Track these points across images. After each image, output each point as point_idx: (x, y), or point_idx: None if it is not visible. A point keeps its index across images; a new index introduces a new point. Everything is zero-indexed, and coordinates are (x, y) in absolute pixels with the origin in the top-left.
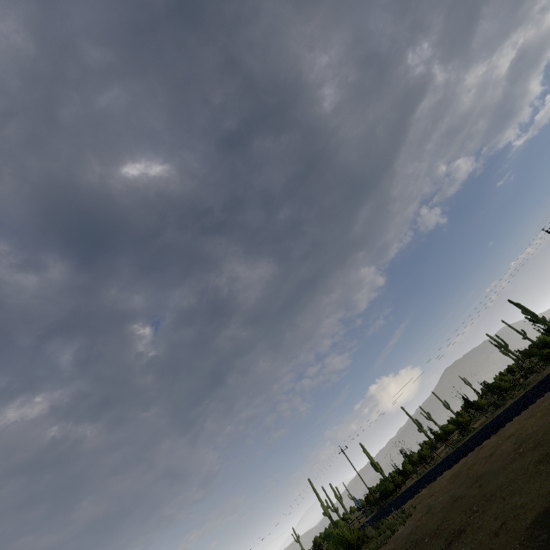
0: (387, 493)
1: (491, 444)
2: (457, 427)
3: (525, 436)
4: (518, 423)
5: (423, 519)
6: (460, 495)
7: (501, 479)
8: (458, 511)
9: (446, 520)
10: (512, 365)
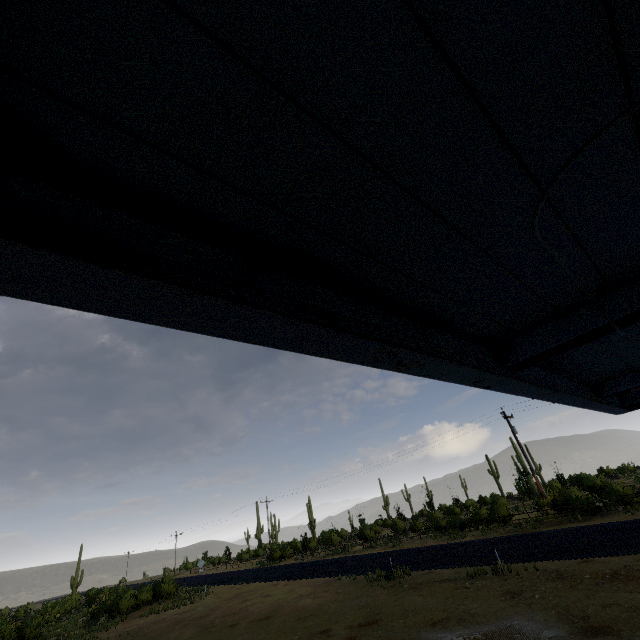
0: (272, 557)
1: (271, 589)
2: (358, 537)
3: (247, 608)
4: (290, 587)
5: (174, 616)
6: (186, 619)
7: (176, 634)
8: (155, 634)
9: (147, 634)
10: (489, 498)
